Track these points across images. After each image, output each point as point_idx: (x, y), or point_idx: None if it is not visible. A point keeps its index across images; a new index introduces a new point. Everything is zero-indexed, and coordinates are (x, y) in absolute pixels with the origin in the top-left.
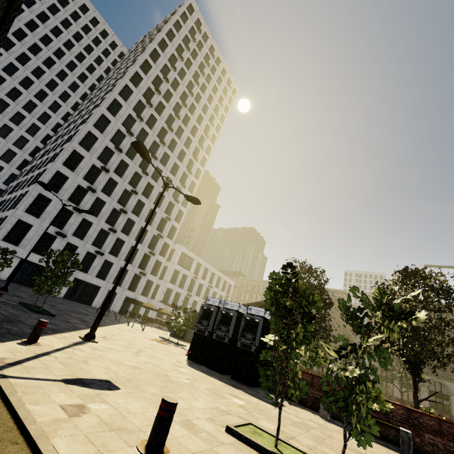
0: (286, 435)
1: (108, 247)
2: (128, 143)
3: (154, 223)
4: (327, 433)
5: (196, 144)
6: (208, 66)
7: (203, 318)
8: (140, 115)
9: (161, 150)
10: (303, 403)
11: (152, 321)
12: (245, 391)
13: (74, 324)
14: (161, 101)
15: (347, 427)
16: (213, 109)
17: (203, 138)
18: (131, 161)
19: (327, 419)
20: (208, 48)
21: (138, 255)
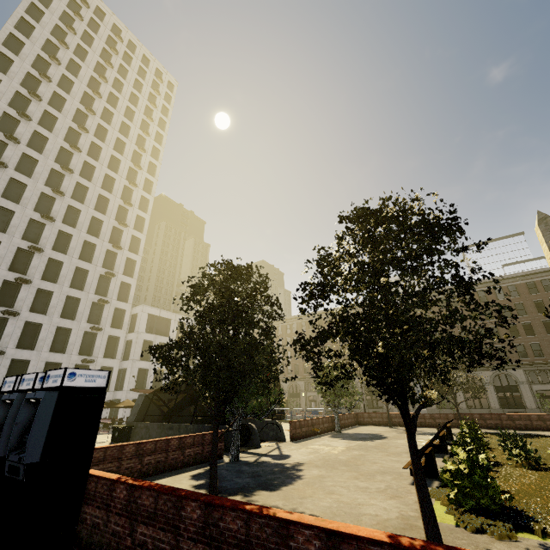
0: None
1: (11, 340)
2: (1, 180)
3: (88, 286)
4: None
5: (128, 164)
6: (115, 53)
7: None
8: (9, 134)
9: (69, 180)
10: None
11: (104, 425)
12: None
13: None
14: (47, 110)
15: None
16: (142, 113)
17: (139, 155)
18: (17, 205)
19: None
20: (110, 29)
21: (73, 336)
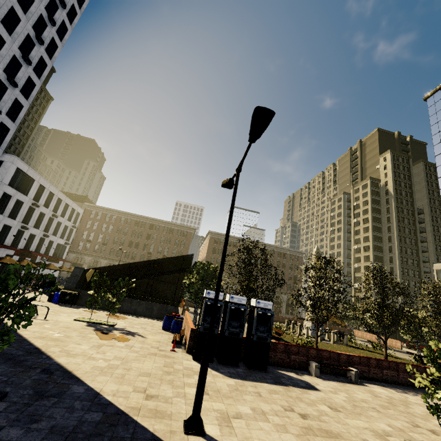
0: (398, 429)
1: None
2: None
3: None
4: (359, 399)
5: None
6: None
7: (206, 315)
8: None
9: None
10: (293, 367)
11: None
12: (288, 383)
13: (62, 391)
14: None
15: (325, 376)
16: None
17: None
18: None
19: (319, 377)
20: None
21: None
